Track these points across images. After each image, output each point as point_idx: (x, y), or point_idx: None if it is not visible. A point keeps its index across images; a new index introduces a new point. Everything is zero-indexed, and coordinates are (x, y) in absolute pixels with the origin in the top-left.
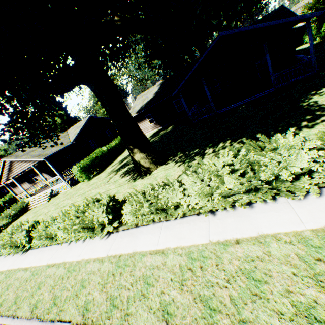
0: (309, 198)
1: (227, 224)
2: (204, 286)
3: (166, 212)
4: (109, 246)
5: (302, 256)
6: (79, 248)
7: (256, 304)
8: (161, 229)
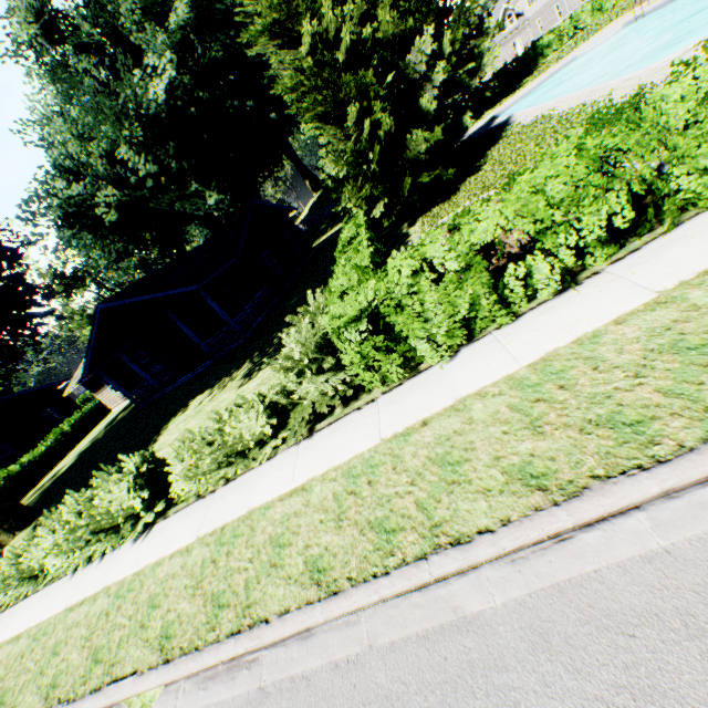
0: None
1: None
2: None
3: None
4: None
5: None
6: None
7: None
8: None
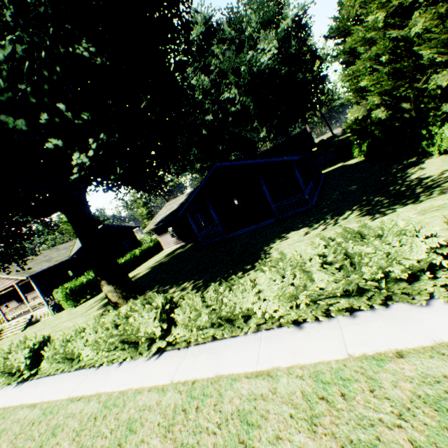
0: (150, 360)
1: (94, 379)
2: (26, 438)
3: (73, 361)
4: (12, 396)
5: (93, 413)
6: None
7: None
8: (57, 381)
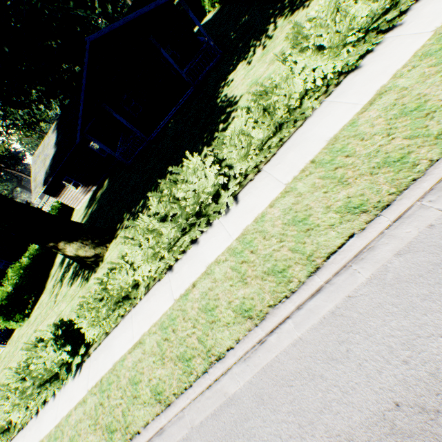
0: (232, 210)
1: (184, 273)
2: (179, 345)
3: (129, 298)
4: (87, 379)
5: (234, 266)
6: (52, 411)
7: (214, 329)
8: (132, 320)
